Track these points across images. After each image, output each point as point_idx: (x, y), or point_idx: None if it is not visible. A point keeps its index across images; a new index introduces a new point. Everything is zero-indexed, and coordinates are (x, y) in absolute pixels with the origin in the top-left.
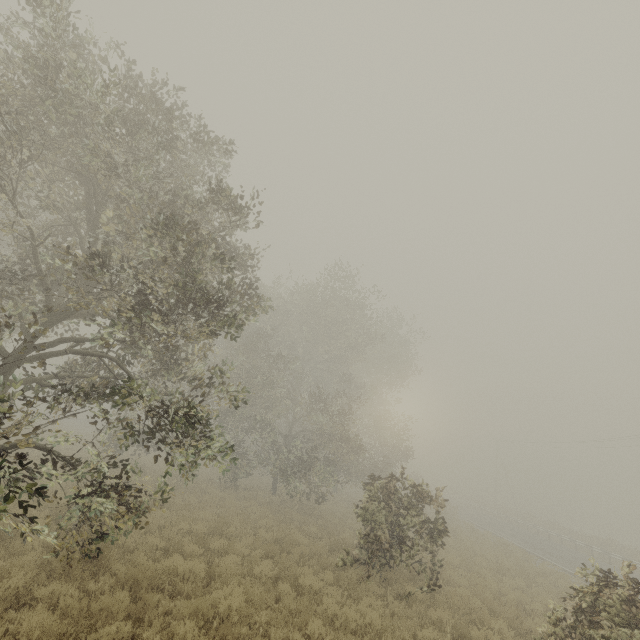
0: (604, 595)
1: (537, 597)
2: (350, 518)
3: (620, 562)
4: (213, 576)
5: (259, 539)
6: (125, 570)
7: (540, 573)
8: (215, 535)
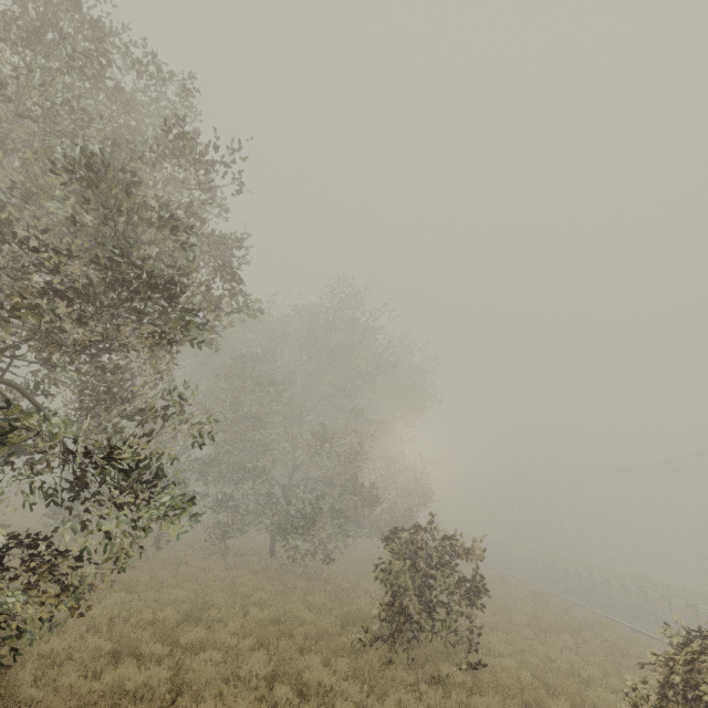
0: (699, 663)
1: (591, 658)
2: (365, 579)
3: (656, 600)
4: (181, 687)
5: (250, 622)
6: (34, 703)
7: (585, 625)
8: (188, 624)
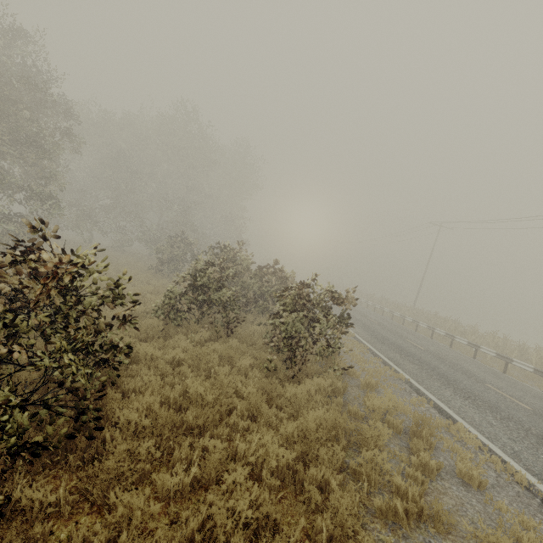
0: None
1: None
2: None
3: None
4: None
5: (112, 261)
6: None
7: None
8: None
